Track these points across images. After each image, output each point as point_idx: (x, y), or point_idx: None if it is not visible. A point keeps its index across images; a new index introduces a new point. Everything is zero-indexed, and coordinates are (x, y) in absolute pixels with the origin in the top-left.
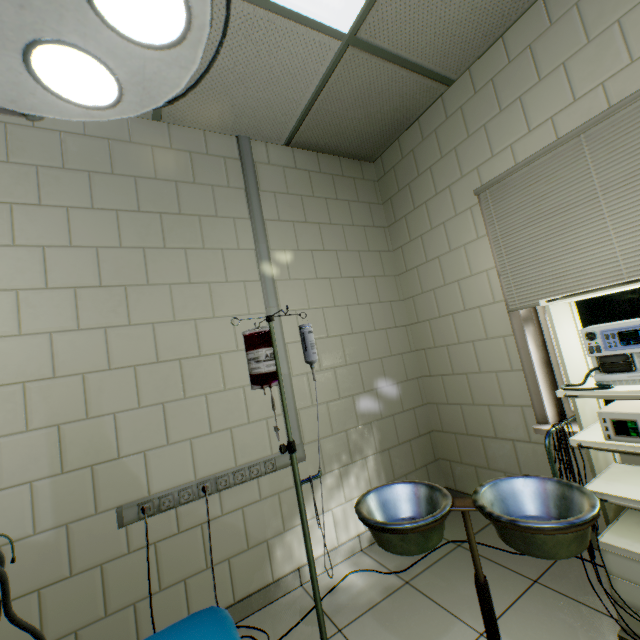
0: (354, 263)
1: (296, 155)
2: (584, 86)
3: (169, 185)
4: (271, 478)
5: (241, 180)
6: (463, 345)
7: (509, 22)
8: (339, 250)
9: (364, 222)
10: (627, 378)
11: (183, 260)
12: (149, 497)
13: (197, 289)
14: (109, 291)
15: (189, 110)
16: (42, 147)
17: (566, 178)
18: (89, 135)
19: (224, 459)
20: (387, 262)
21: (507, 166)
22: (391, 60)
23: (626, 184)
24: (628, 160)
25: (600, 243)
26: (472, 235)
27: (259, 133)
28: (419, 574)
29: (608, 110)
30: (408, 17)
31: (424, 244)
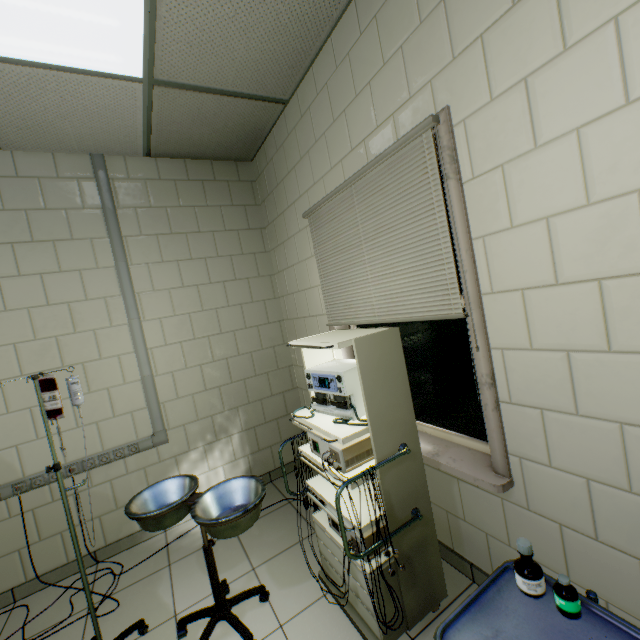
0: (225, 268)
1: (160, 165)
2: (356, 138)
3: (19, 214)
4: (137, 457)
5: (98, 199)
6: None
7: (310, 56)
8: (209, 257)
9: (238, 226)
10: (324, 410)
11: (40, 285)
12: (23, 479)
13: (56, 309)
14: None
15: (25, 140)
16: None
17: (348, 221)
18: None
19: (92, 446)
20: (263, 263)
21: (322, 196)
22: (208, 91)
23: (374, 239)
24: (375, 218)
25: (365, 284)
26: (309, 252)
27: (111, 150)
28: None
29: (361, 170)
30: (198, 62)
31: (286, 251)
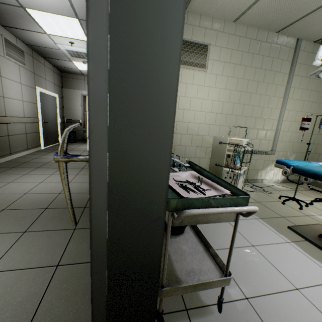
0: (314, 96)
1: (314, 46)
2: None
3: (270, 59)
4: (264, 156)
5: (291, 58)
6: None
7: None
8: (312, 90)
9: None
10: None
11: (265, 87)
12: None
13: (266, 97)
14: (247, 94)
15: (290, 31)
16: (245, 45)
17: None
18: (256, 40)
19: (256, 147)
20: None
21: None
22: None
23: None
24: None
25: None
26: None
27: (307, 38)
28: (298, 190)
29: None
30: None
31: None
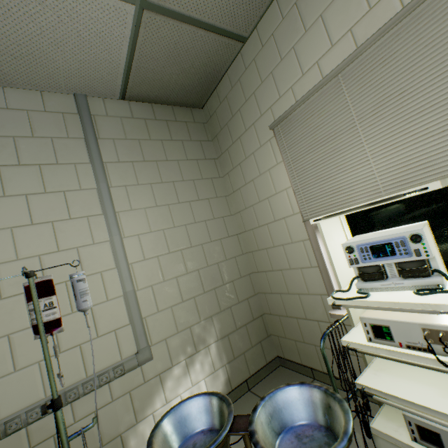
0: (190, 190)
1: (132, 107)
2: (338, 33)
3: (7, 140)
4: (122, 380)
5: (80, 131)
6: (277, 248)
7: None
8: (176, 181)
9: (197, 156)
10: (381, 286)
11: (24, 205)
12: None
13: (40, 229)
14: None
15: (17, 74)
16: None
17: (332, 111)
18: None
19: (75, 373)
20: (219, 186)
21: (291, 104)
22: (187, 21)
23: (375, 113)
24: (375, 93)
25: (361, 163)
26: (273, 161)
27: (93, 90)
28: None
29: (355, 51)
30: None
31: (242, 170)
